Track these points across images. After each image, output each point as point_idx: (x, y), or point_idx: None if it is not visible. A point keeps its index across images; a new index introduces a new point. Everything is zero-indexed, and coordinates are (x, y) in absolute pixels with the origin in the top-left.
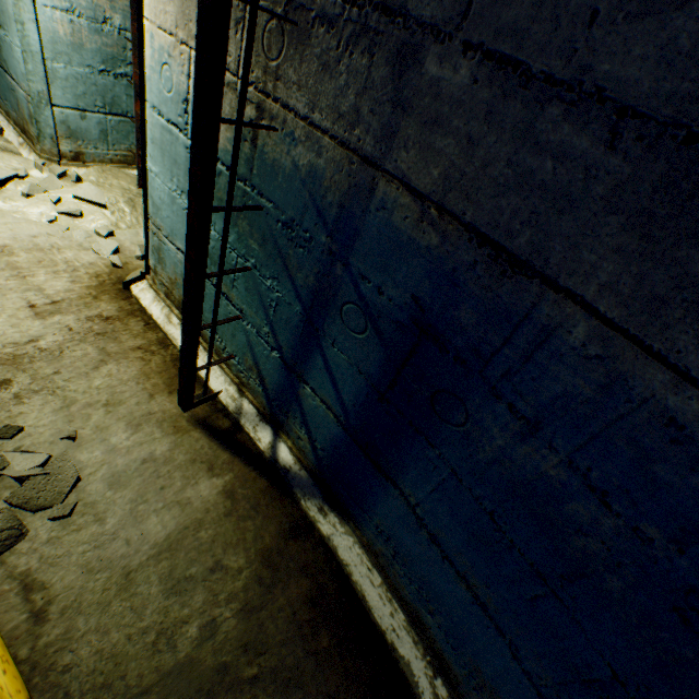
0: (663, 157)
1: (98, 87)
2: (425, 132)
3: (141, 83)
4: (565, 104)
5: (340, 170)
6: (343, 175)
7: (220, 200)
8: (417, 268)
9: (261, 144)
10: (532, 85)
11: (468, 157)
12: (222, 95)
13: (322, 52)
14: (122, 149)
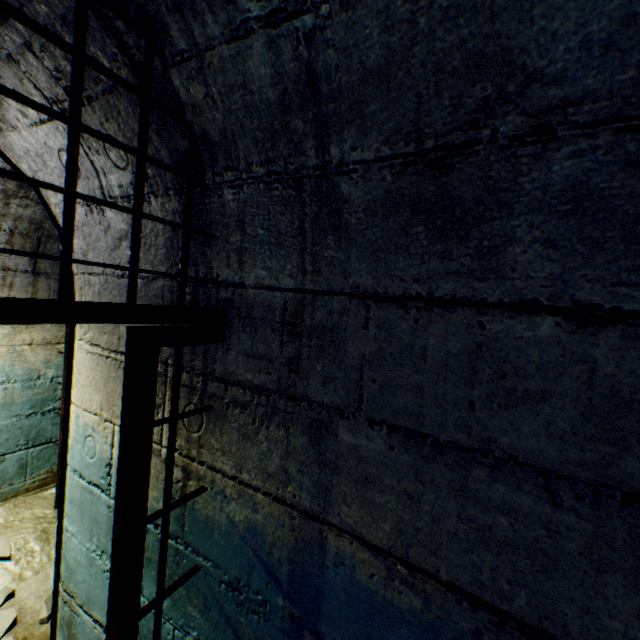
0: (615, 514)
1: (24, 428)
2: (360, 488)
3: (63, 450)
4: (486, 466)
5: (281, 524)
6: (286, 528)
7: (148, 558)
8: (409, 637)
9: (191, 501)
10: (446, 451)
11: (414, 511)
12: (146, 505)
13: (240, 425)
14: (42, 472)
